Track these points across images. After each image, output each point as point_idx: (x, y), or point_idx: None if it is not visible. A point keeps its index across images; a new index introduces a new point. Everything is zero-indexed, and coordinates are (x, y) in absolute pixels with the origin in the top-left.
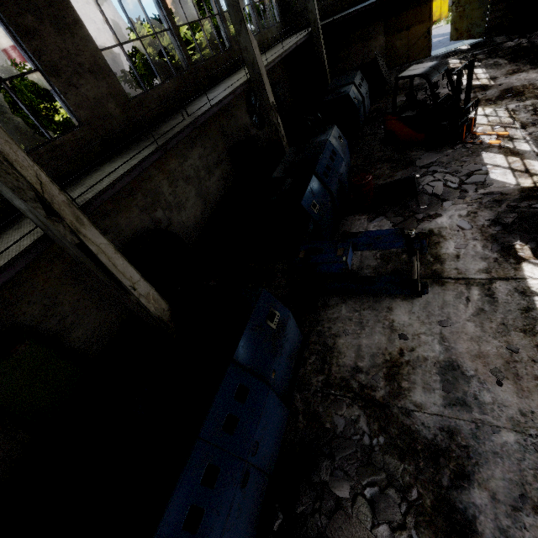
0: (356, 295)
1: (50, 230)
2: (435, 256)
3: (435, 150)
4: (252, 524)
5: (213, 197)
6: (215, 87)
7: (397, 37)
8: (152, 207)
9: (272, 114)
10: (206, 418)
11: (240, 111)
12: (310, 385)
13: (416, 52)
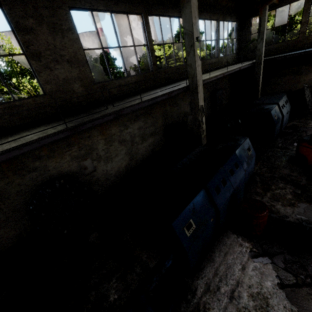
0: None
1: None
2: None
3: None
4: None
5: (140, 156)
6: (168, 85)
7: None
8: (83, 157)
9: (199, 114)
10: None
11: (184, 102)
12: None
13: None
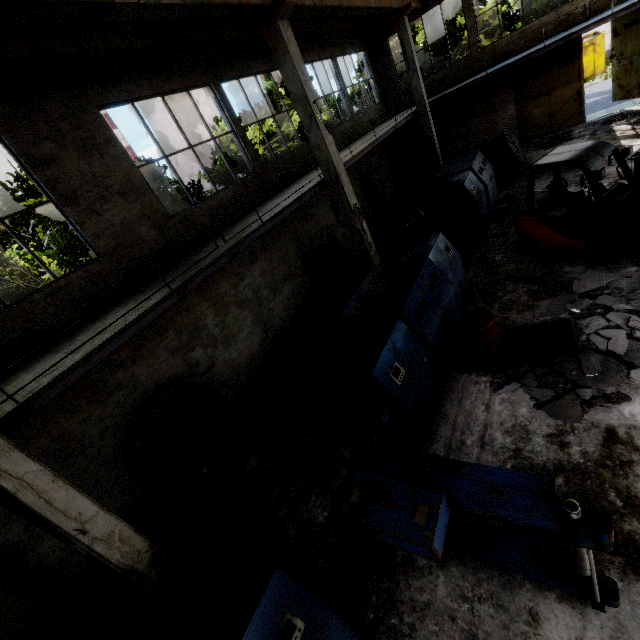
0: (465, 555)
1: None
2: (625, 497)
3: (605, 265)
4: None
5: (279, 321)
6: (288, 187)
7: (533, 104)
8: (188, 346)
9: (355, 219)
10: None
11: (323, 210)
12: None
13: (562, 119)
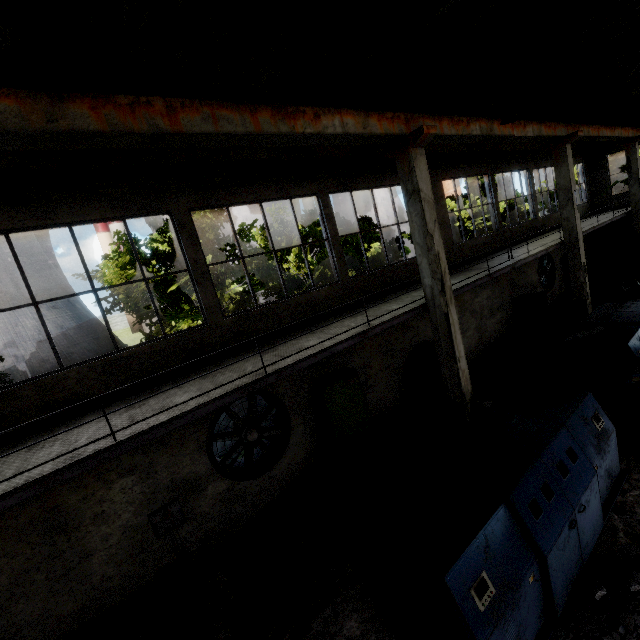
0: None
1: (433, 301)
2: None
3: None
4: (566, 582)
5: (488, 336)
6: (516, 246)
7: None
8: None
9: (580, 273)
10: (545, 449)
11: (531, 269)
12: (633, 512)
13: None
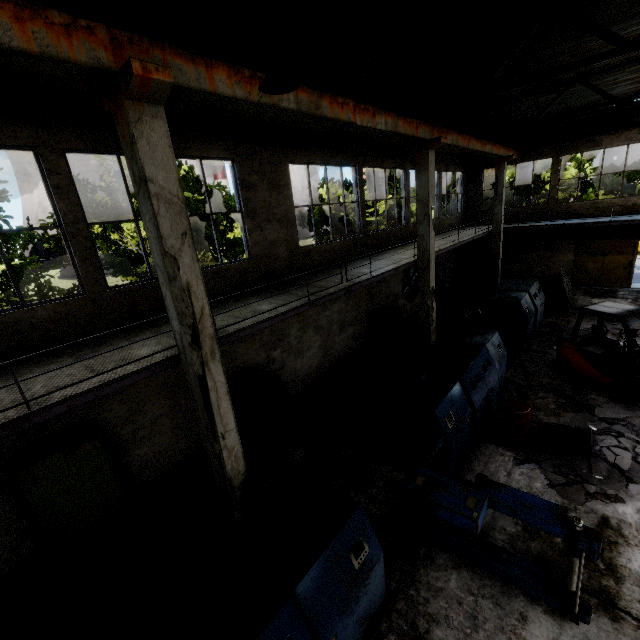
0: (475, 566)
1: (185, 354)
2: (607, 563)
3: (625, 403)
4: None
5: (336, 354)
6: (379, 254)
7: (589, 258)
8: (273, 345)
9: (428, 297)
10: None
11: (395, 279)
12: None
13: (611, 279)
